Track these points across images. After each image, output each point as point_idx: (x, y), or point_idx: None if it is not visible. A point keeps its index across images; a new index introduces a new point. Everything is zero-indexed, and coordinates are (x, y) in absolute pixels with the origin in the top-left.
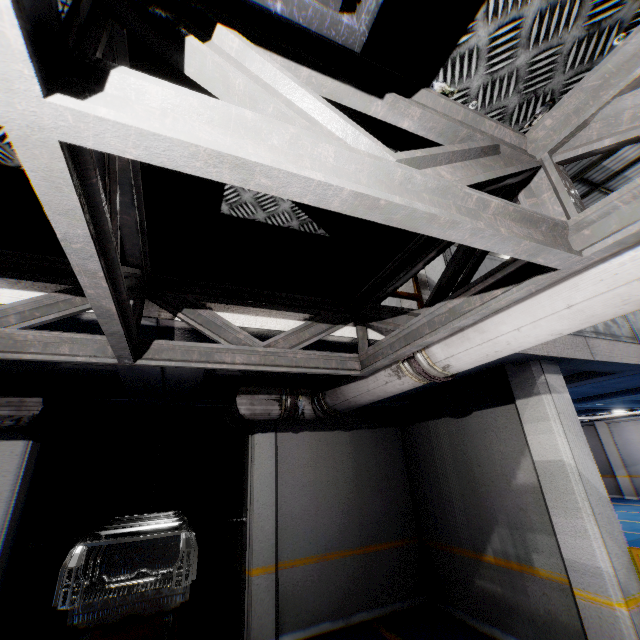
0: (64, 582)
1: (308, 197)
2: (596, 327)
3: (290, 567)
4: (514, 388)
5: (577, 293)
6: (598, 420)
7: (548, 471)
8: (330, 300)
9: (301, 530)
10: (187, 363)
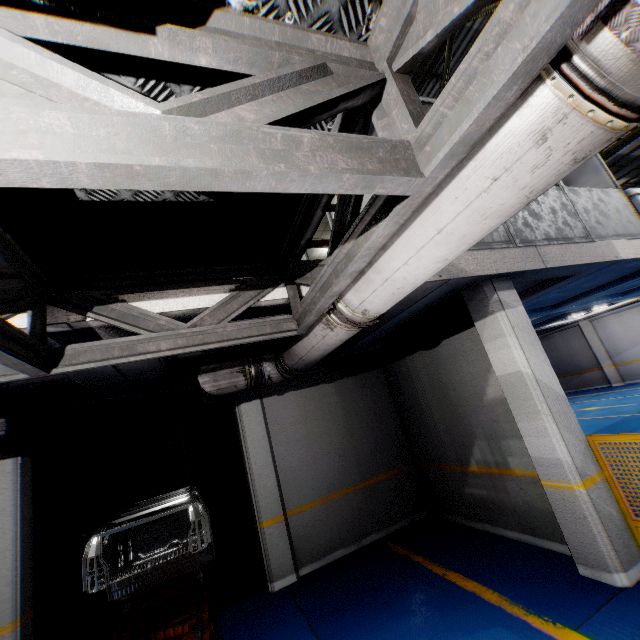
0: (88, 570)
1: (44, 180)
2: (548, 234)
3: (298, 513)
4: (471, 311)
5: (441, 216)
6: (582, 320)
7: (509, 383)
8: (255, 265)
9: (302, 480)
10: (107, 361)
